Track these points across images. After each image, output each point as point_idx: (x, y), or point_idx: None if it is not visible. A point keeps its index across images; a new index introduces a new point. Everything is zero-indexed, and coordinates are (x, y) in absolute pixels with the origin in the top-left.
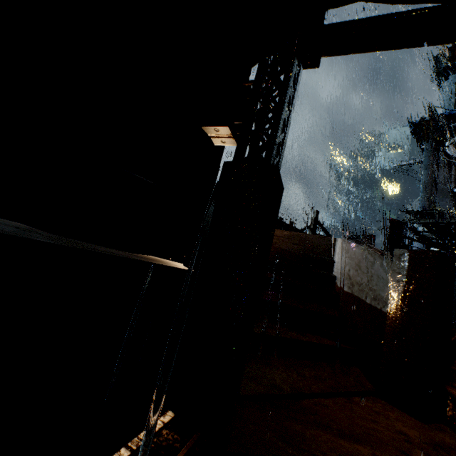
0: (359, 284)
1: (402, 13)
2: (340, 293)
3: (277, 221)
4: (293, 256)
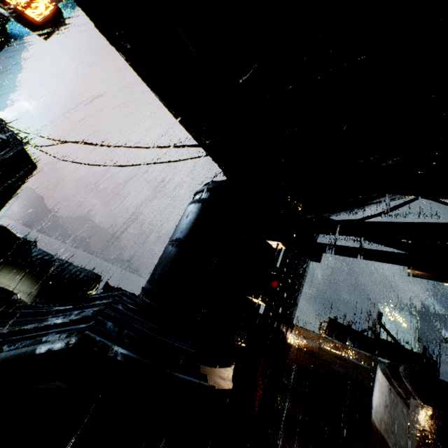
0: (385, 423)
1: (364, 249)
2: (372, 426)
3: (331, 320)
4: (332, 371)
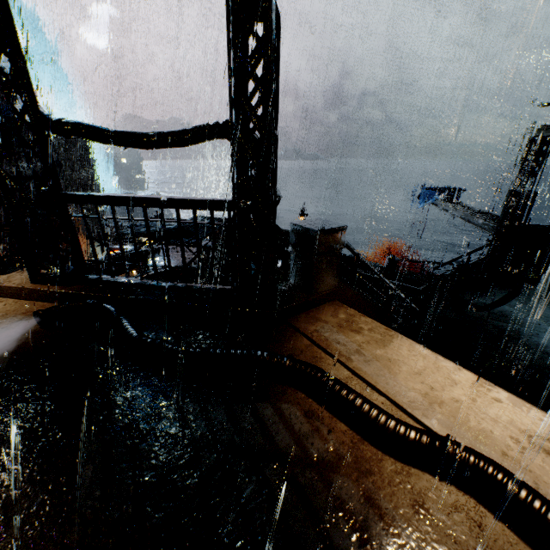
0: None
1: None
2: None
3: None
4: None
